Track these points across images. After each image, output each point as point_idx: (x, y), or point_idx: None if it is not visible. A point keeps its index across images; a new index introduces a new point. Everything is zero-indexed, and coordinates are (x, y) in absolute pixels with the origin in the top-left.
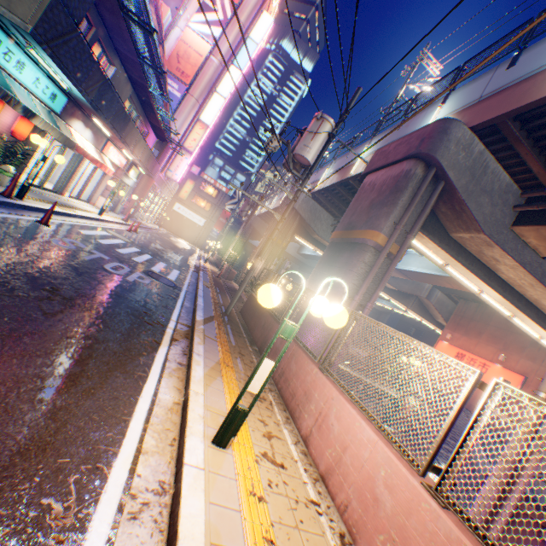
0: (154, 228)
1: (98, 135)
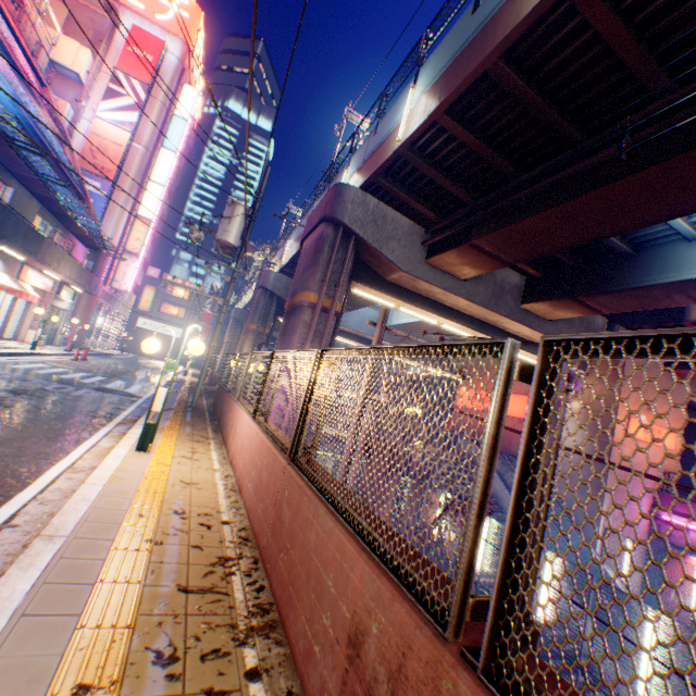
0: (114, 353)
1: (10, 261)
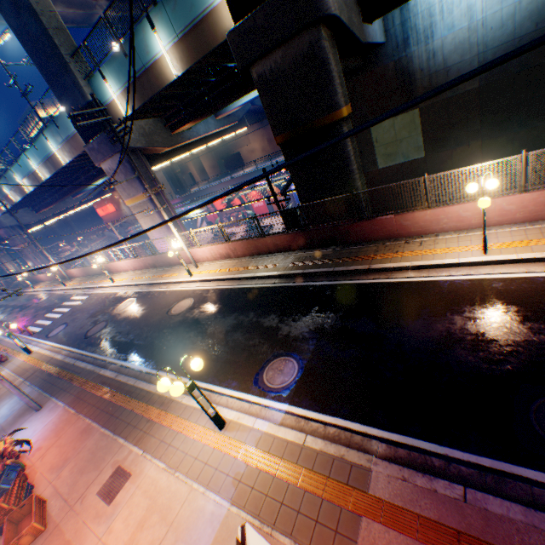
0: None
1: None
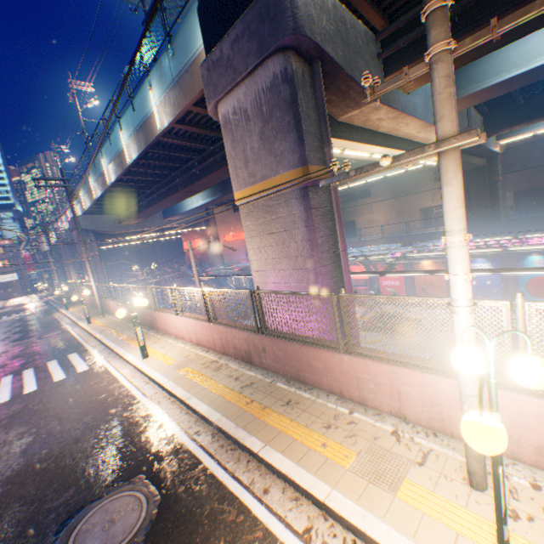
0: None
1: None
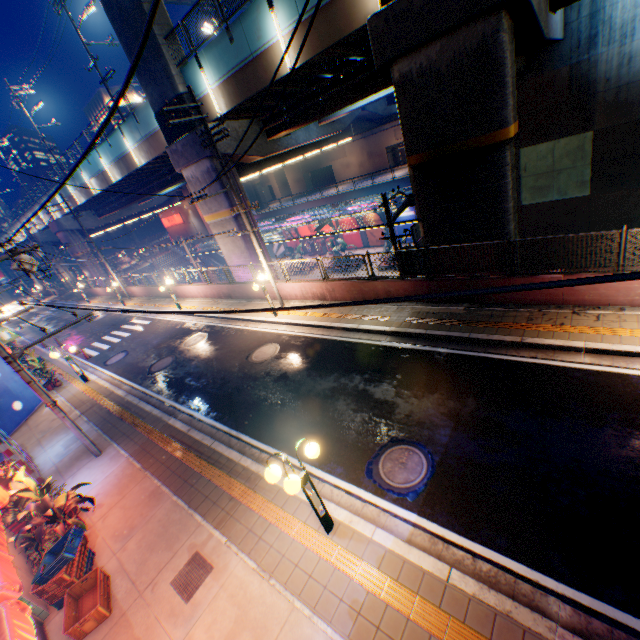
0: None
1: None
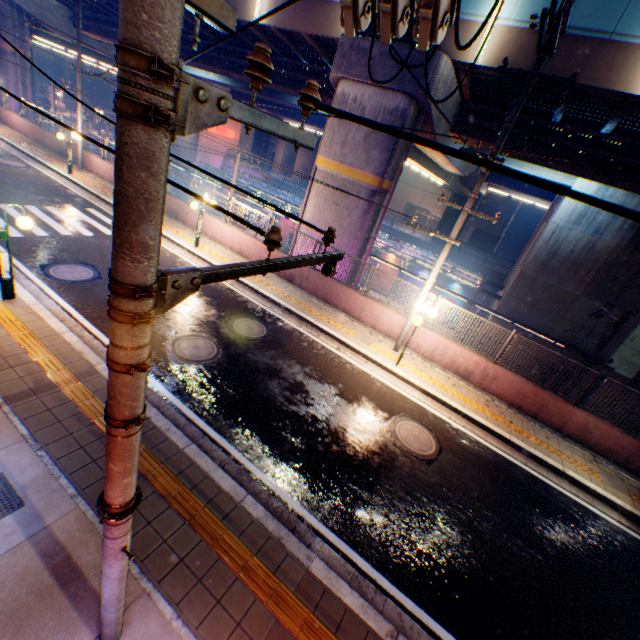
0: None
1: None
